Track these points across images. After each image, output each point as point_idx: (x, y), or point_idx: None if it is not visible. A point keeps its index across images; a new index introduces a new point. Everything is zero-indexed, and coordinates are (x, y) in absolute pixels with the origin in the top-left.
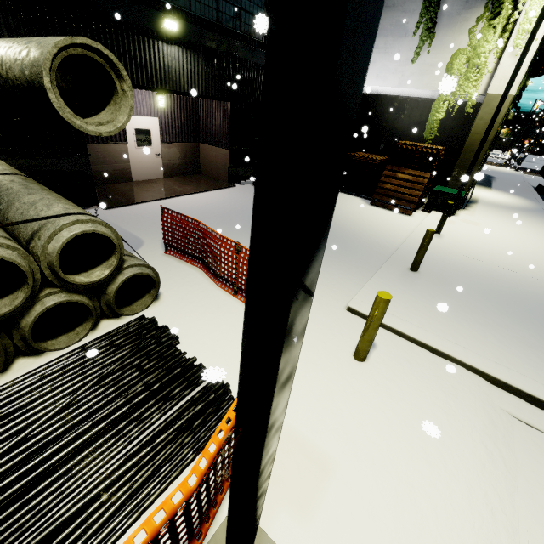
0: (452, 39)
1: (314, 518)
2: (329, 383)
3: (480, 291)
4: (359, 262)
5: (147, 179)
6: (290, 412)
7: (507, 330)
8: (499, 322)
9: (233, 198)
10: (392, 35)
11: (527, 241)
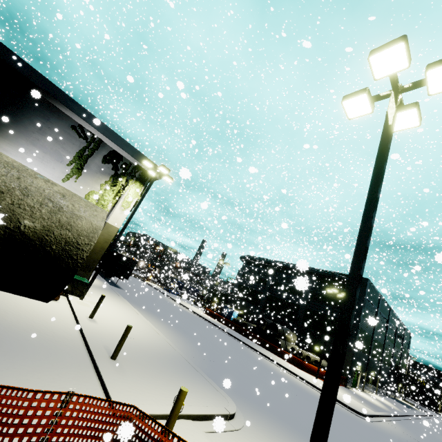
0: (91, 183)
1: None
2: None
3: (147, 361)
4: (74, 364)
5: None
6: None
7: (174, 382)
8: (169, 379)
9: None
10: (51, 155)
11: (127, 315)
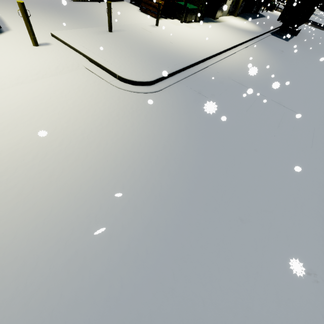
0: None
1: None
2: (11, 46)
3: (135, 42)
4: (87, 26)
5: None
6: None
7: (122, 51)
8: (122, 49)
9: None
10: None
11: (208, 38)
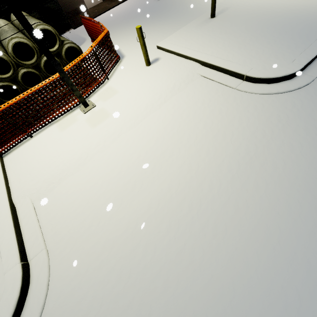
0: None
1: (107, 101)
2: (130, 74)
3: (248, 19)
4: (184, 22)
5: (94, 5)
6: (113, 83)
7: (237, 38)
8: (236, 35)
9: (135, 2)
10: None
11: None
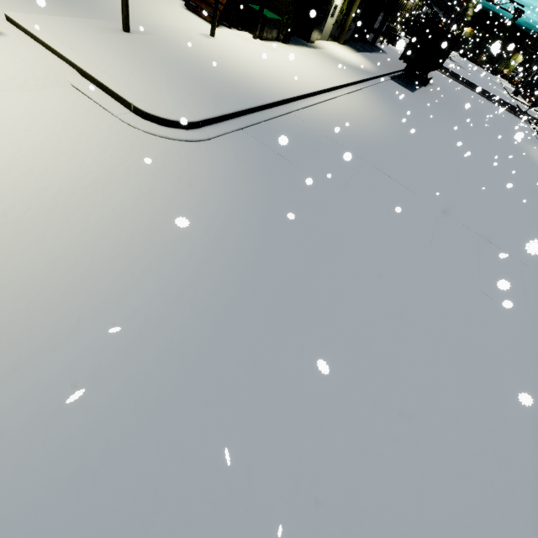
0: None
1: None
2: None
3: (170, 56)
4: (83, 16)
5: None
6: None
7: (144, 66)
8: (146, 64)
9: None
10: None
11: (296, 69)
